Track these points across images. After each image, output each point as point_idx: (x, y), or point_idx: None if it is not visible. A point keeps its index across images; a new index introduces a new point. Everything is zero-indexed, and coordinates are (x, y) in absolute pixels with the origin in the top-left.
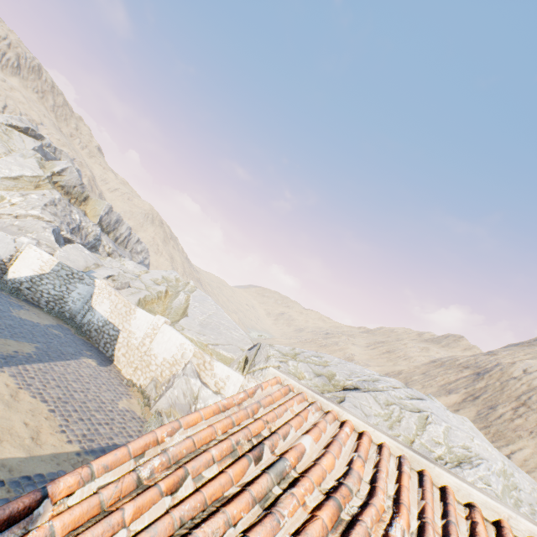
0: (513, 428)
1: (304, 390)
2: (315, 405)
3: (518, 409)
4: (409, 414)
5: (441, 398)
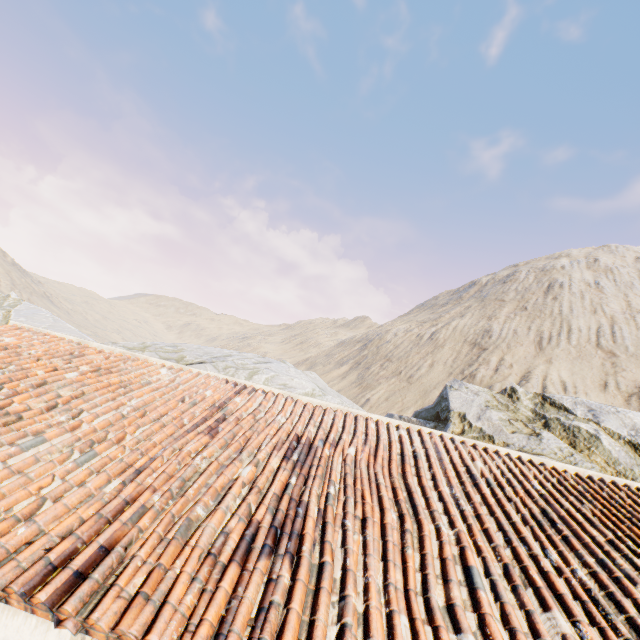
0: (378, 379)
1: (32, 327)
2: (34, 331)
3: (384, 365)
4: (242, 371)
5: (335, 371)
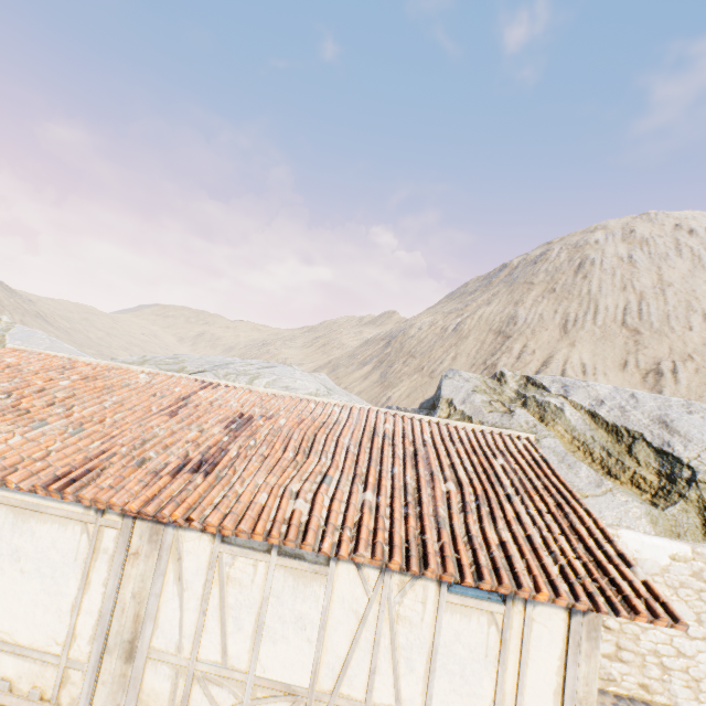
0: (400, 376)
1: (28, 349)
2: (30, 352)
3: (407, 361)
4: (243, 377)
5: (357, 372)
